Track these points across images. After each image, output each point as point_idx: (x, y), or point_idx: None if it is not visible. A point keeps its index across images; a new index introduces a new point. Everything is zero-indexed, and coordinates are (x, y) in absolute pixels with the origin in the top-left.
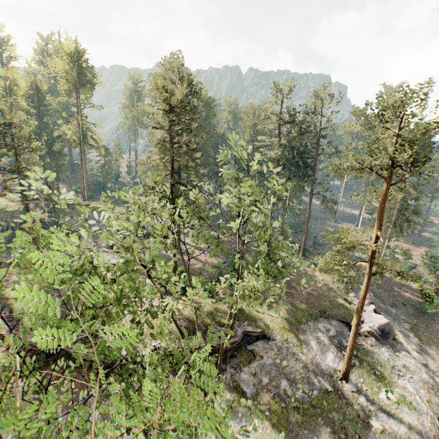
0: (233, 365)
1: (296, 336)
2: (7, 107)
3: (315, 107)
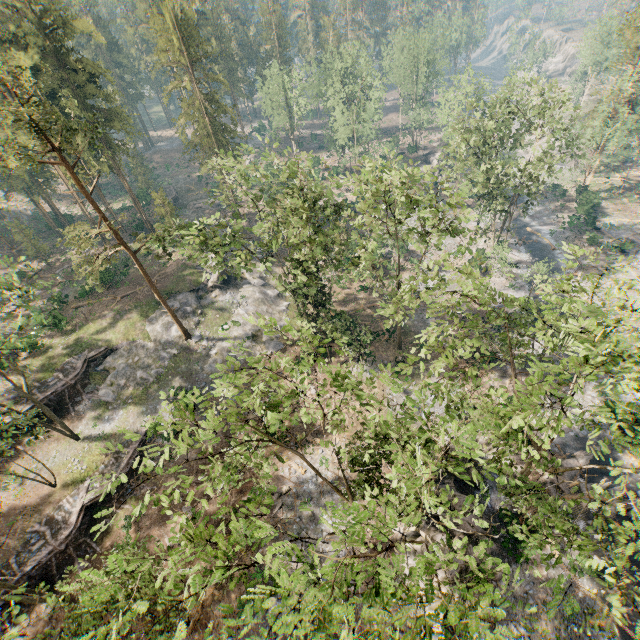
0: (89, 392)
1: (143, 331)
2: None
3: None
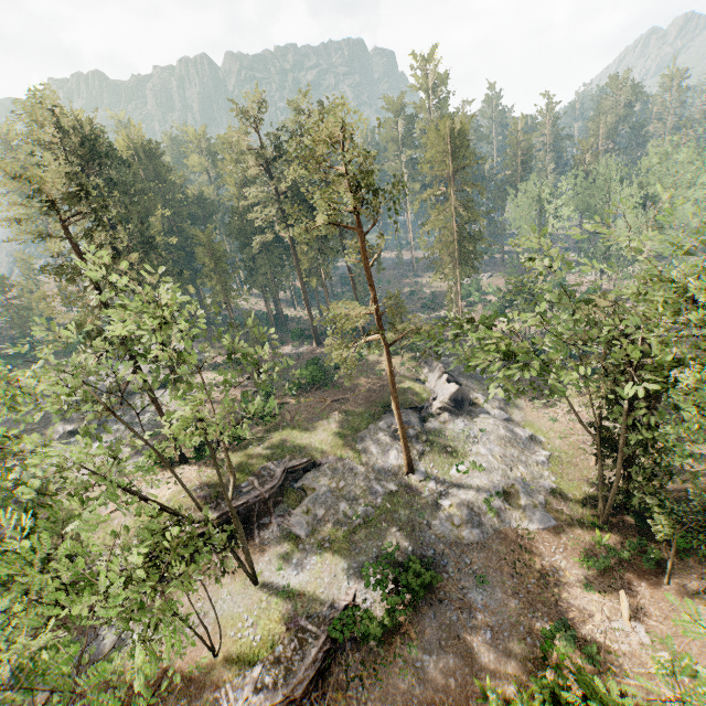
0: (280, 514)
1: (353, 448)
2: None
3: (299, 128)
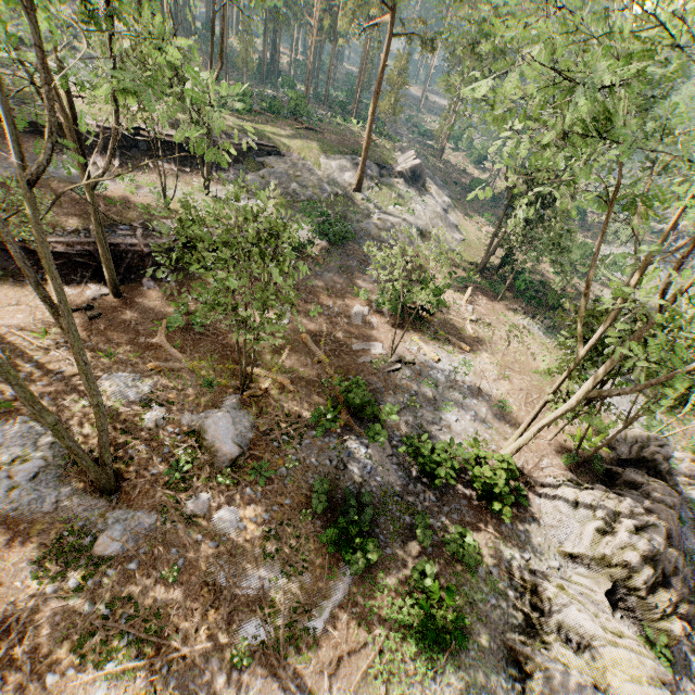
0: (238, 169)
1: (316, 158)
2: None
3: None
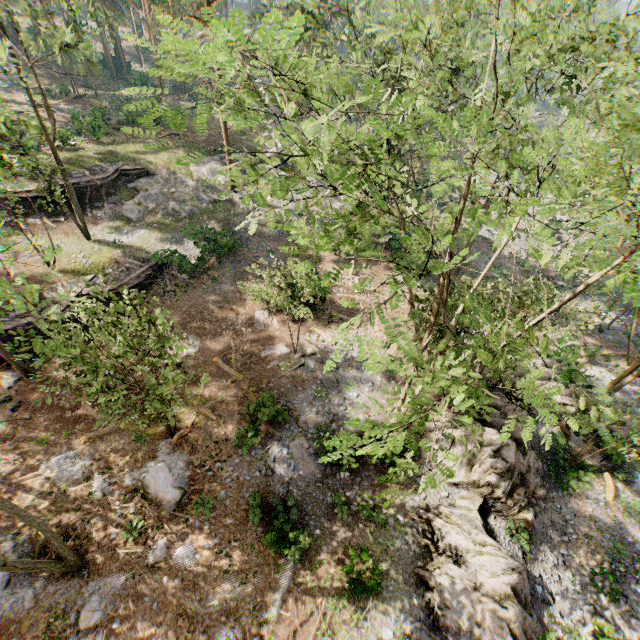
0: (113, 202)
1: (186, 168)
2: None
3: None
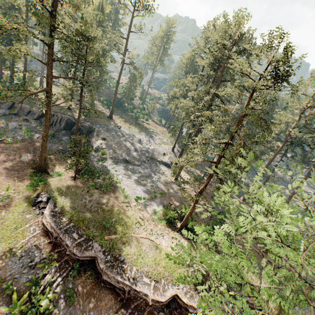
0: None
1: None
2: (93, 21)
3: None
